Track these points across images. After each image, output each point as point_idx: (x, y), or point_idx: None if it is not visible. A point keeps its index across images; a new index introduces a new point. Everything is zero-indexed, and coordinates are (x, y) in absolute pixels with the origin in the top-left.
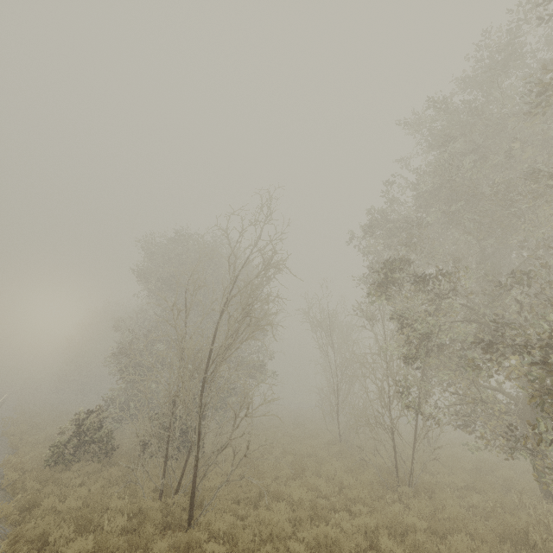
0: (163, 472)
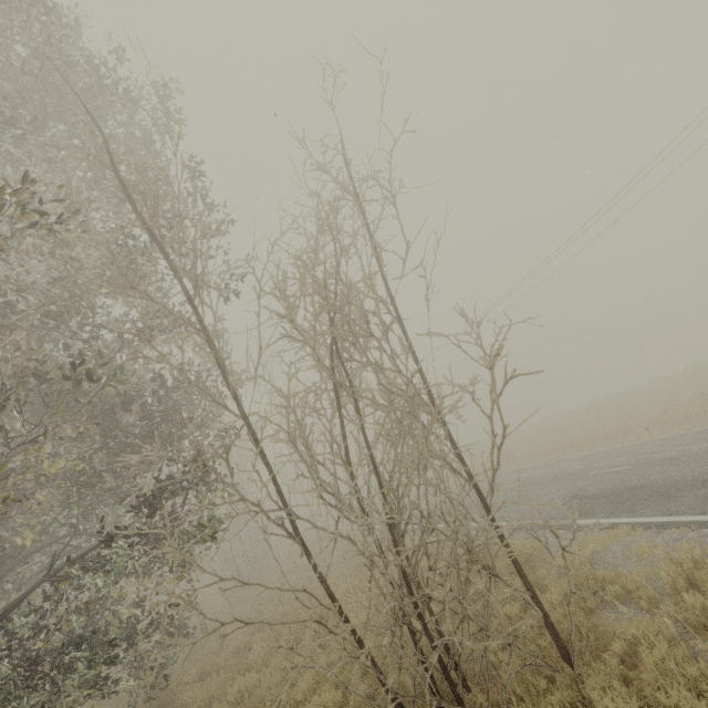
0: None
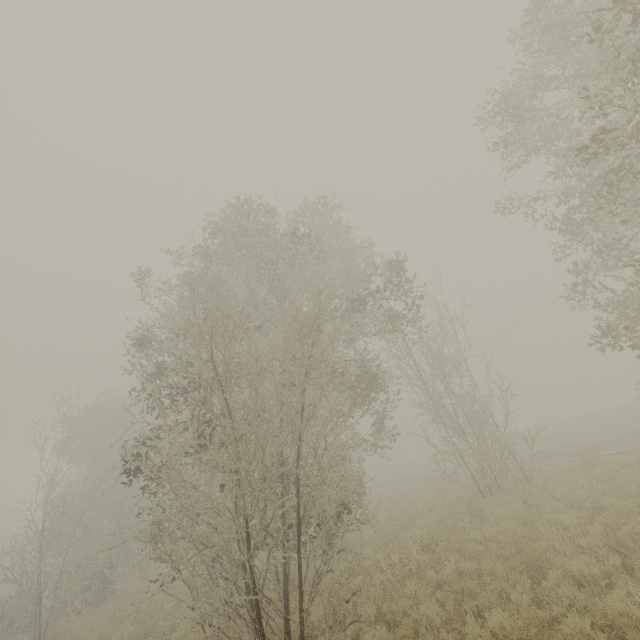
0: (34, 627)
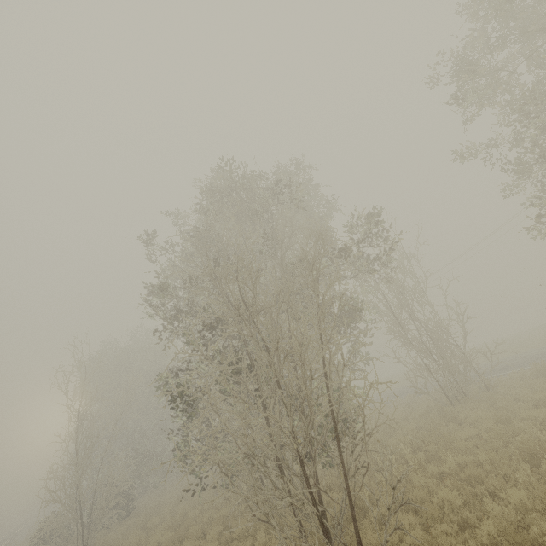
0: (77, 540)
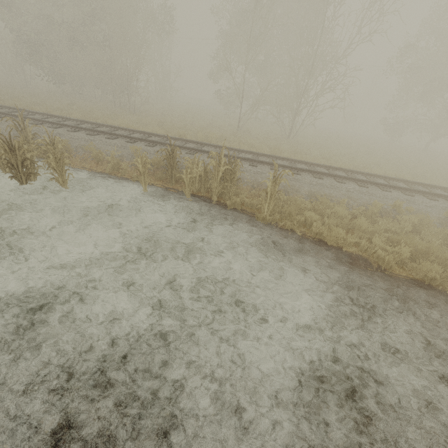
0: None
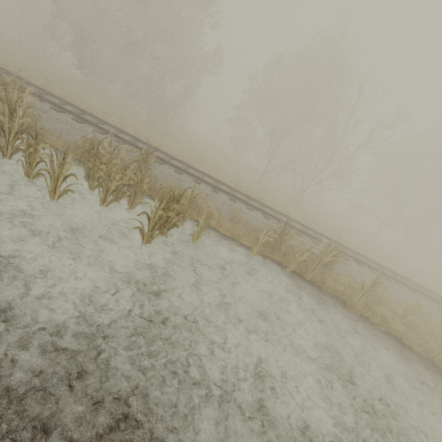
0: None
